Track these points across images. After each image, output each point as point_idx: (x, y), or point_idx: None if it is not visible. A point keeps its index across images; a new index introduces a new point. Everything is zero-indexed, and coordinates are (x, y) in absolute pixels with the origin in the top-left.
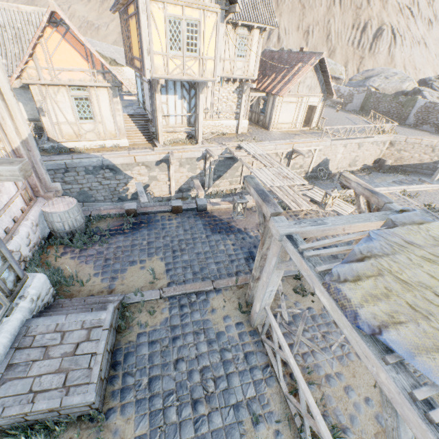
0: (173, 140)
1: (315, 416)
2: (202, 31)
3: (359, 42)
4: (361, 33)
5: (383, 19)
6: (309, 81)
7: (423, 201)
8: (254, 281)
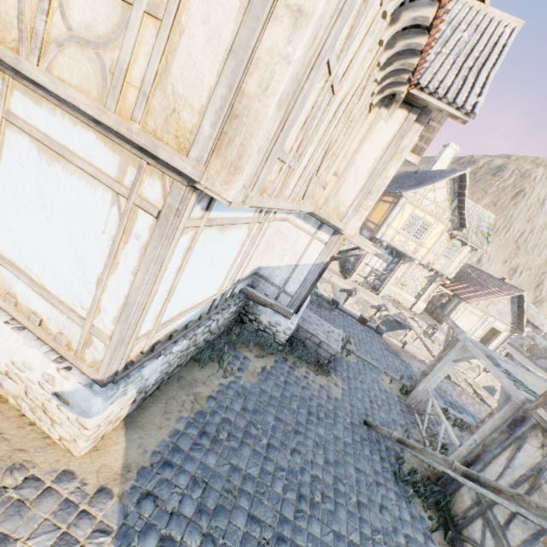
0: (359, 282)
1: (451, 432)
2: (430, 231)
3: None
4: None
5: None
6: (501, 306)
7: None
8: (423, 375)
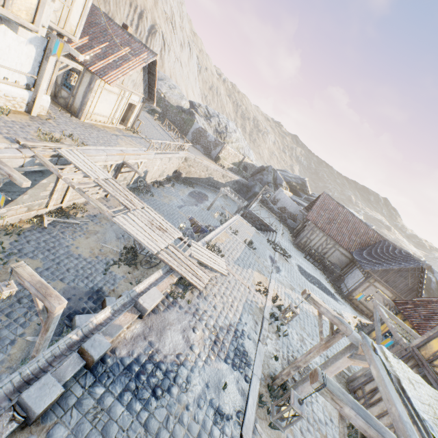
0: None
1: None
2: None
3: (138, 27)
4: (139, 19)
5: (156, 18)
6: (135, 75)
7: (241, 236)
8: None
